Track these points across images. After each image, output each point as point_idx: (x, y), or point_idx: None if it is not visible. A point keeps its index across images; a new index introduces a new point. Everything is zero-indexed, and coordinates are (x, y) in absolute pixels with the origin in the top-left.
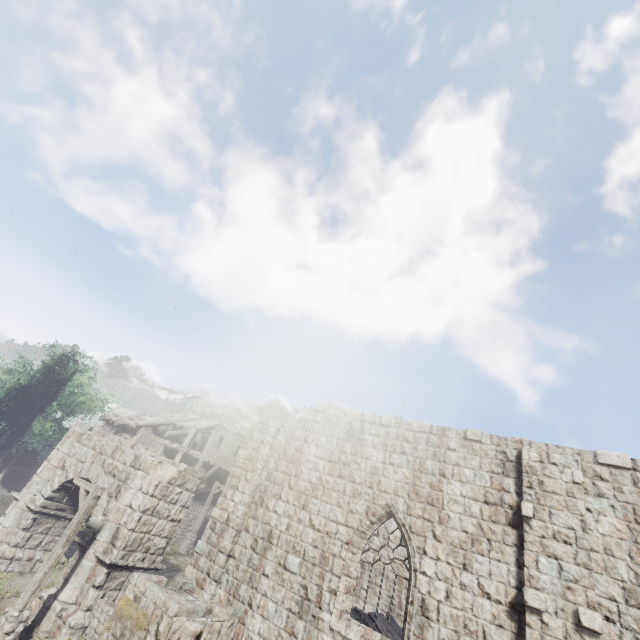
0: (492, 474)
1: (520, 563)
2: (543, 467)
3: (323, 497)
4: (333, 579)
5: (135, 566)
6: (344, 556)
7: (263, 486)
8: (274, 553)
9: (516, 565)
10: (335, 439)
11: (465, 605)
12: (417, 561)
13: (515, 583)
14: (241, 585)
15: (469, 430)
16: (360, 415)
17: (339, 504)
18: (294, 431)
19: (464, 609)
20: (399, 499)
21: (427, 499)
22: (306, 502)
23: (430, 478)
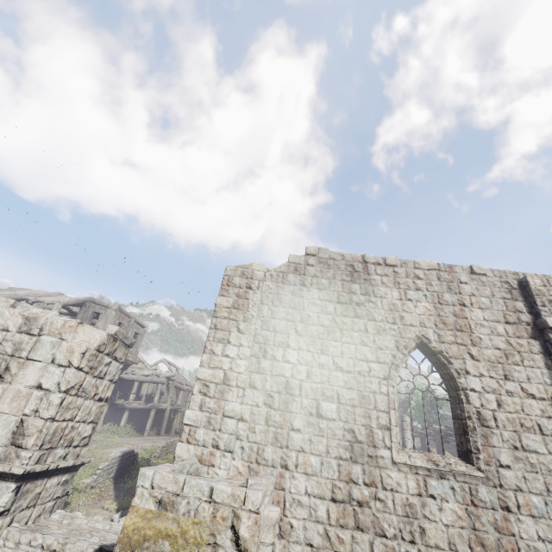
0: (505, 300)
1: (549, 366)
2: (548, 290)
3: (343, 338)
4: (381, 415)
5: (57, 468)
6: (386, 391)
7: (261, 336)
8: (300, 404)
9: (547, 368)
10: (339, 281)
11: (517, 408)
12: (465, 381)
13: (550, 382)
14: (265, 448)
15: (474, 266)
16: (361, 257)
17: (364, 343)
18: (285, 275)
19: (517, 411)
20: (428, 330)
21: (455, 326)
22: (324, 346)
23: (452, 308)
